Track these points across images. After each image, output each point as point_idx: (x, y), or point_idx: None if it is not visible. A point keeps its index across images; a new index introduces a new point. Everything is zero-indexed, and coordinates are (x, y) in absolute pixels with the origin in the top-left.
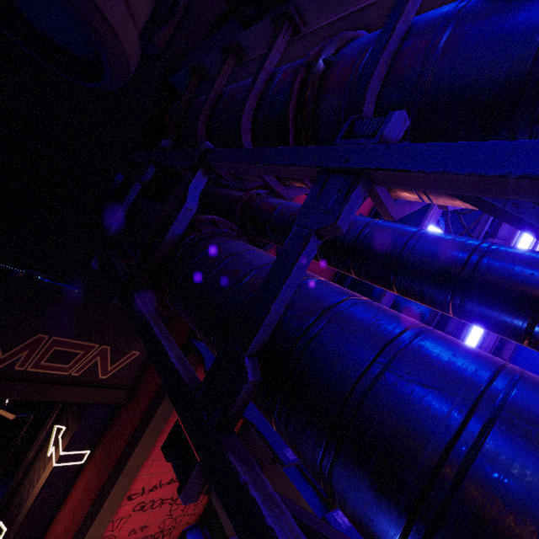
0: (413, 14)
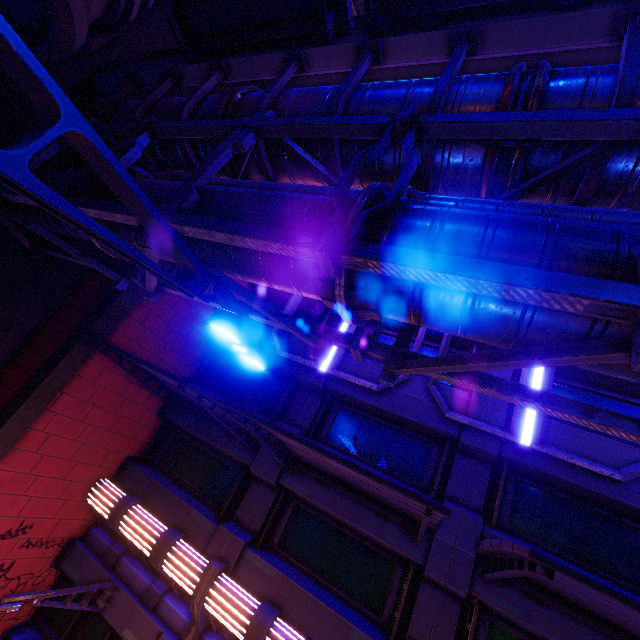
0: (283, 85)
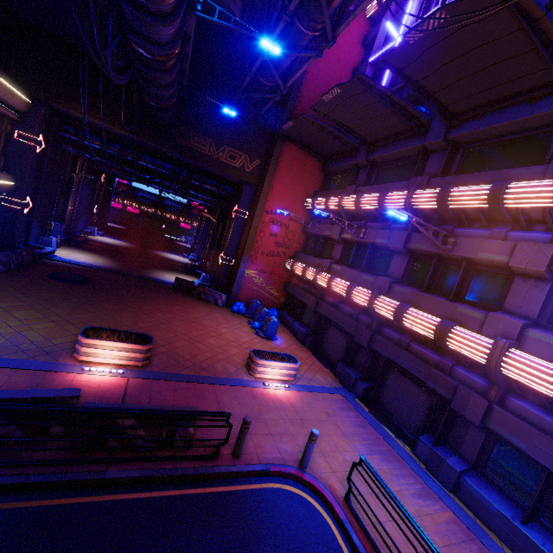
0: None
